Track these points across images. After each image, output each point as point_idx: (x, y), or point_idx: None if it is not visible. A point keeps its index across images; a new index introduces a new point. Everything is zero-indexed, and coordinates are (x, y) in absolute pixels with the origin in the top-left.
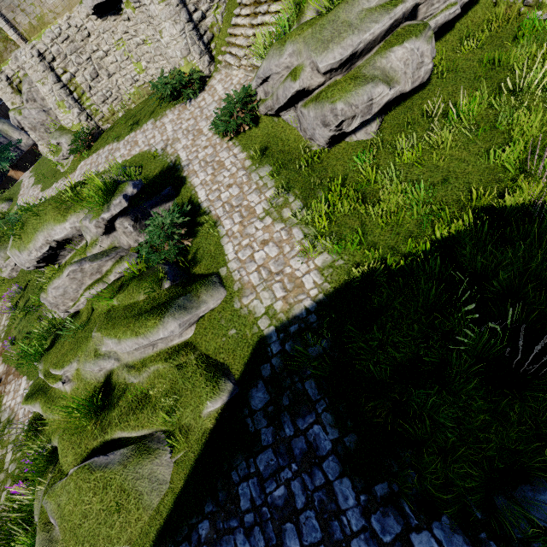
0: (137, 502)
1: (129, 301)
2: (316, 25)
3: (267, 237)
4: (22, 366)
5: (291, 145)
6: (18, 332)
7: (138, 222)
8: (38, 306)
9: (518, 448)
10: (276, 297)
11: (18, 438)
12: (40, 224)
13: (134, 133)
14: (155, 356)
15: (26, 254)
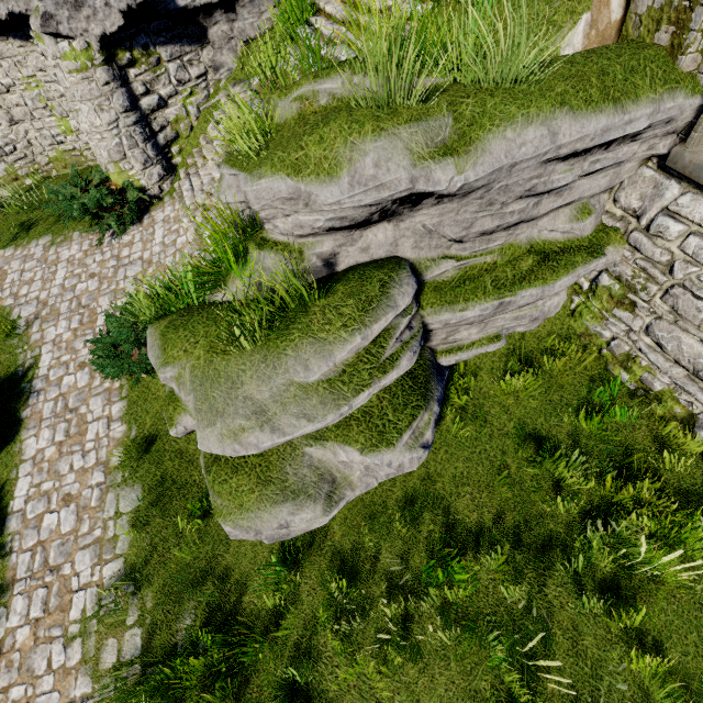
0: None
1: None
2: (211, 362)
3: None
4: None
5: None
6: None
7: None
8: None
9: None
10: None
11: None
12: None
13: (12, 252)
14: None
15: None
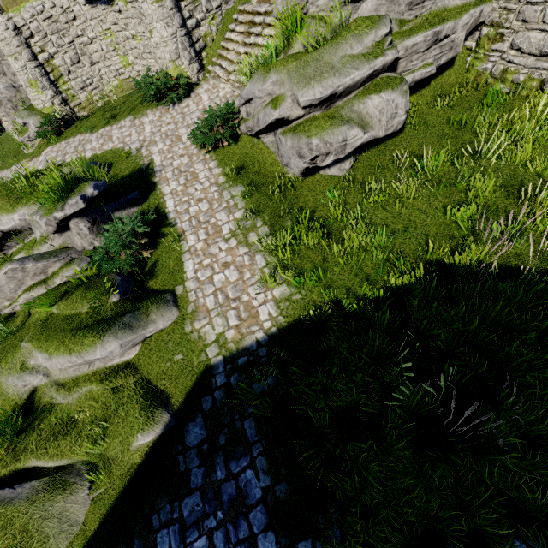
0: (40, 545)
1: (70, 311)
2: (301, 60)
3: (229, 259)
4: None
5: (267, 168)
6: None
7: (95, 225)
8: None
9: (437, 514)
10: (229, 325)
11: None
12: None
13: (110, 127)
14: (91, 376)
15: None
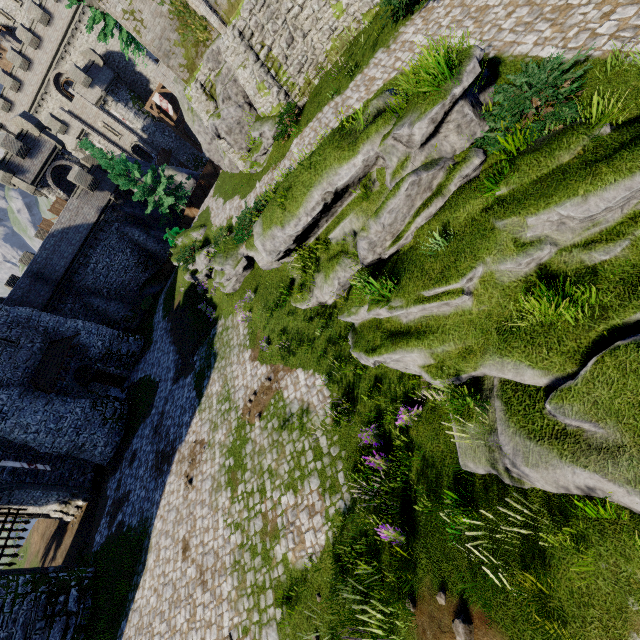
0: None
1: (539, 173)
2: None
3: None
4: (290, 360)
5: None
6: (270, 332)
7: (474, 108)
8: (283, 302)
9: None
10: None
11: (325, 424)
12: (316, 176)
13: (361, 75)
14: (631, 220)
15: (293, 224)
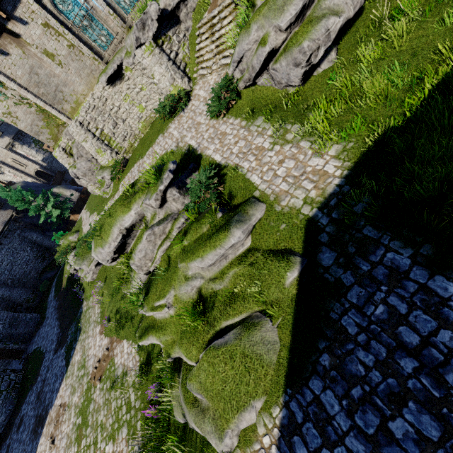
0: (259, 362)
1: (196, 236)
2: (269, 2)
3: (281, 158)
4: (120, 333)
5: (271, 99)
6: (110, 312)
7: (180, 189)
8: (119, 289)
9: None
10: (308, 190)
11: (135, 383)
12: (113, 220)
13: (151, 148)
14: (230, 265)
15: (107, 247)
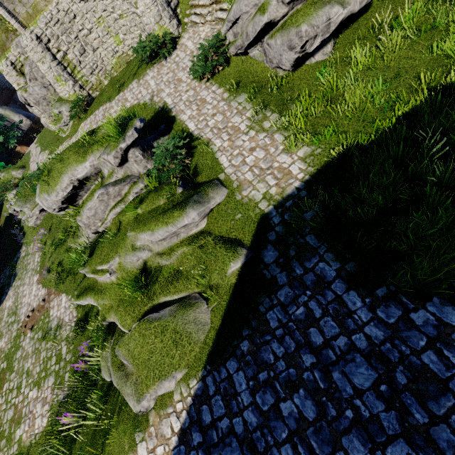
0: (188, 339)
1: (152, 207)
2: None
3: (253, 145)
4: (60, 287)
5: (259, 76)
6: (51, 263)
7: (145, 152)
8: (64, 241)
9: None
10: (270, 185)
11: (68, 337)
12: (64, 167)
13: (123, 93)
14: (180, 243)
15: (54, 195)
